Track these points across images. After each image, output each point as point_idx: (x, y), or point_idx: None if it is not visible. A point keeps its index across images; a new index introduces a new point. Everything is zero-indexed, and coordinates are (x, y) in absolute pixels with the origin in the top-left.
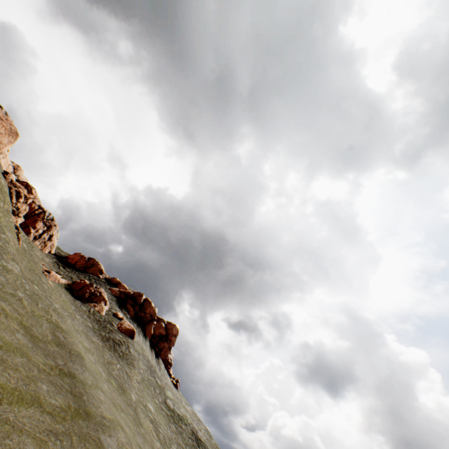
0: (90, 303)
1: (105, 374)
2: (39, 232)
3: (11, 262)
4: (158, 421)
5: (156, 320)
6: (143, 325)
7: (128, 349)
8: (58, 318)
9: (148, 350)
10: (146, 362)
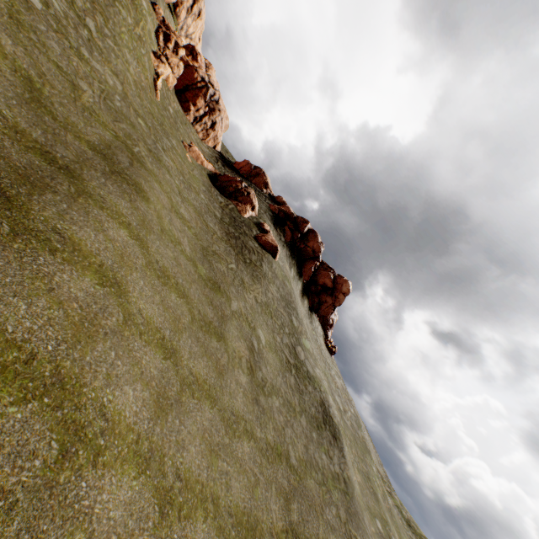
0: (233, 200)
1: (191, 252)
2: (200, 113)
3: (108, 70)
4: (266, 358)
5: (324, 267)
6: (300, 261)
7: (260, 262)
8: (148, 157)
9: (300, 291)
10: (283, 292)
